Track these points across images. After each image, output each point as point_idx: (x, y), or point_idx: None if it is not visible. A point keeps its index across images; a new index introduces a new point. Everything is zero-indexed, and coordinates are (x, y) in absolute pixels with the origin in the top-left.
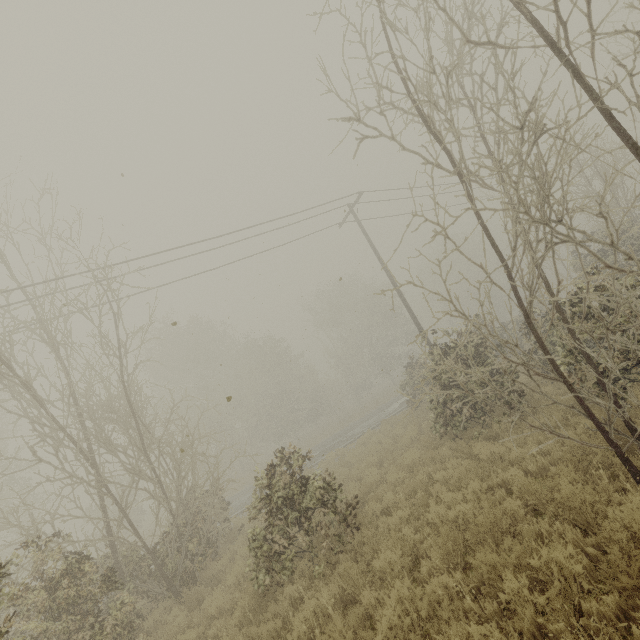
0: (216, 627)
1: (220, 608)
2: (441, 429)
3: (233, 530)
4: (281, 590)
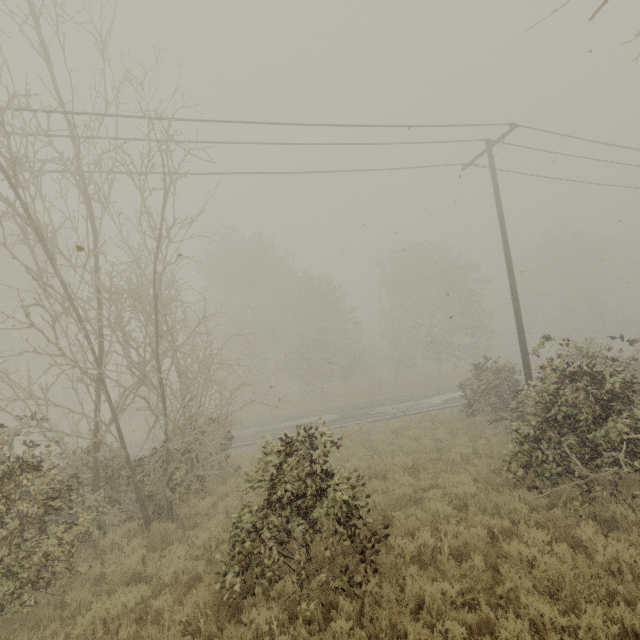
0: (163, 601)
1: (177, 574)
2: (519, 470)
3: (229, 466)
4: (251, 600)
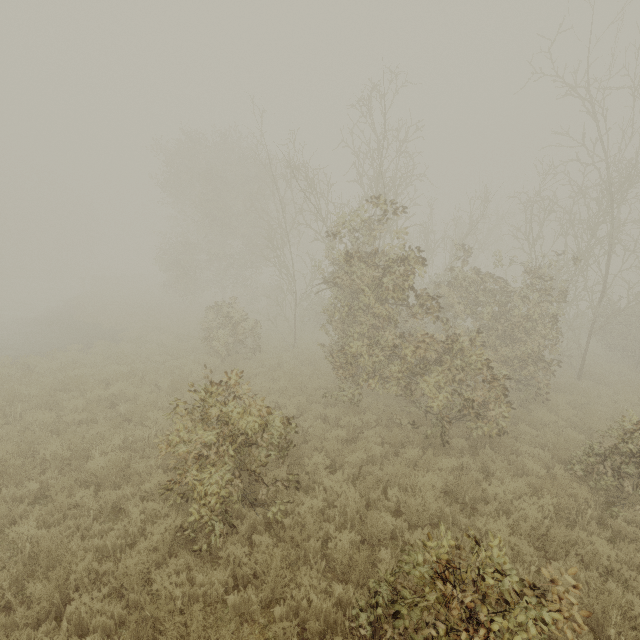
0: None
1: None
2: None
3: None
4: None
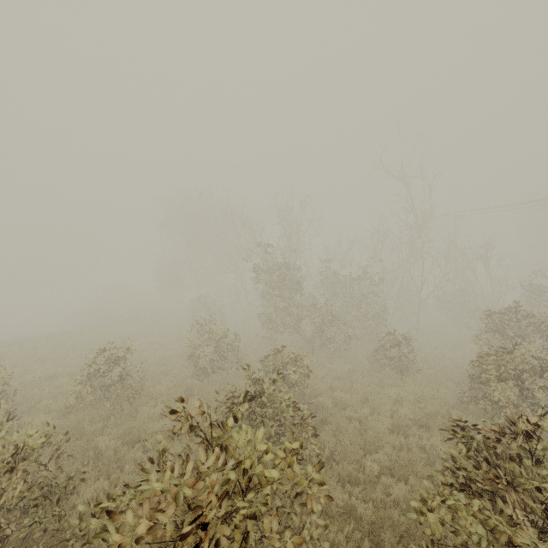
0: None
1: None
2: None
3: None
4: None
